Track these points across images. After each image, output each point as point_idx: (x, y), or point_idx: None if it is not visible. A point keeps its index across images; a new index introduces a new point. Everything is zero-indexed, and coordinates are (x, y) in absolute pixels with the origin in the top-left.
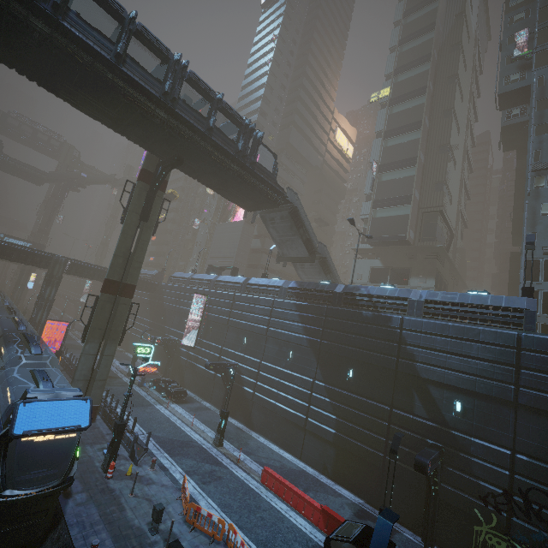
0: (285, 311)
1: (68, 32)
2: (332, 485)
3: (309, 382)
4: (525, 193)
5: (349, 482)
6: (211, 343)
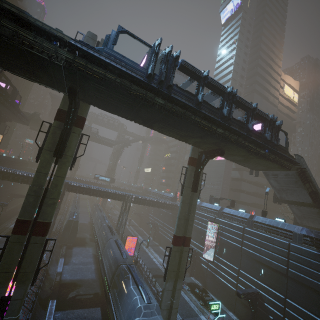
0: (306, 258)
1: (174, 99)
2: None
3: None
4: None
5: None
6: (227, 262)
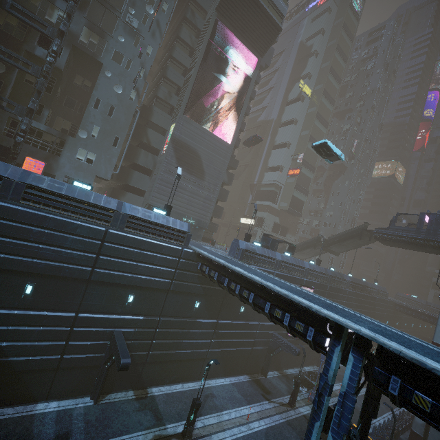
0: (351, 297)
1: None
2: None
3: None
4: (339, 219)
5: None
6: None
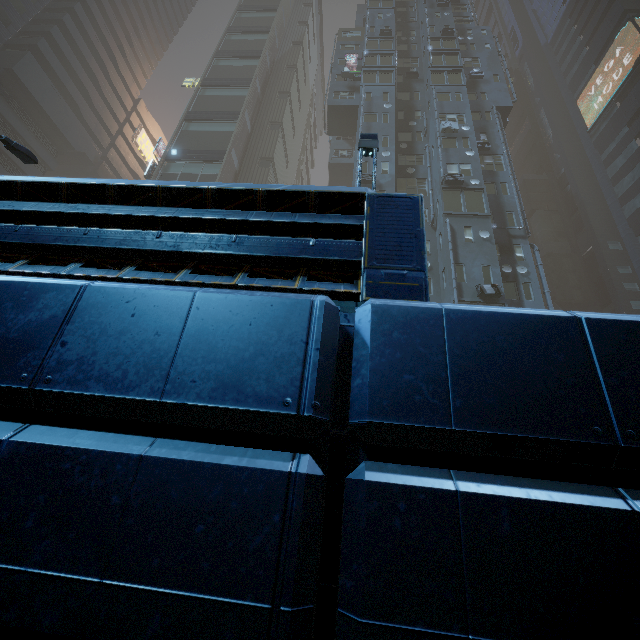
0: None
1: None
2: None
3: None
4: None
5: None
6: None
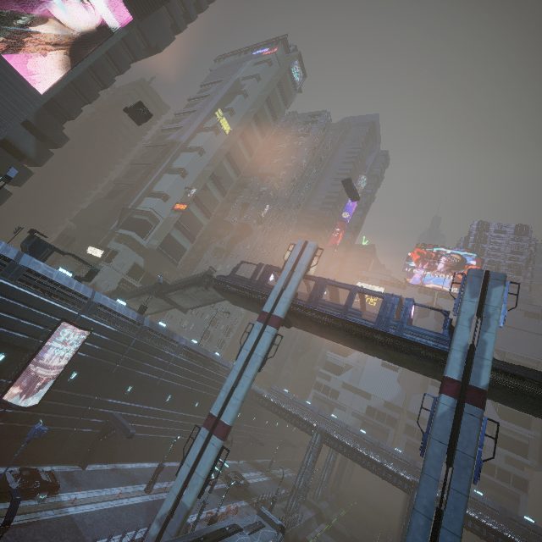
0: (180, 367)
1: None
2: (171, 465)
3: (176, 415)
4: None
5: (175, 458)
6: (75, 394)
